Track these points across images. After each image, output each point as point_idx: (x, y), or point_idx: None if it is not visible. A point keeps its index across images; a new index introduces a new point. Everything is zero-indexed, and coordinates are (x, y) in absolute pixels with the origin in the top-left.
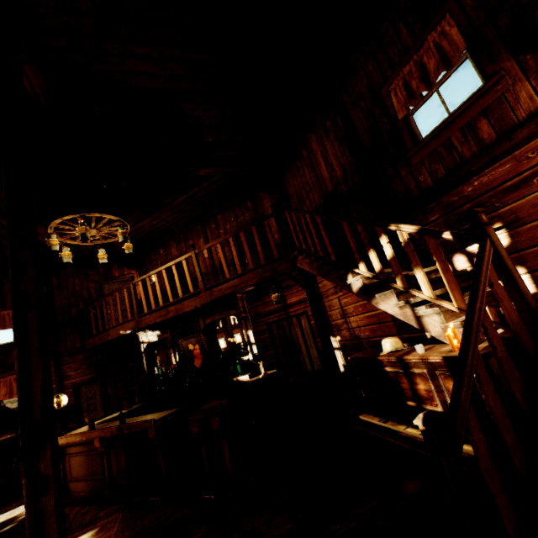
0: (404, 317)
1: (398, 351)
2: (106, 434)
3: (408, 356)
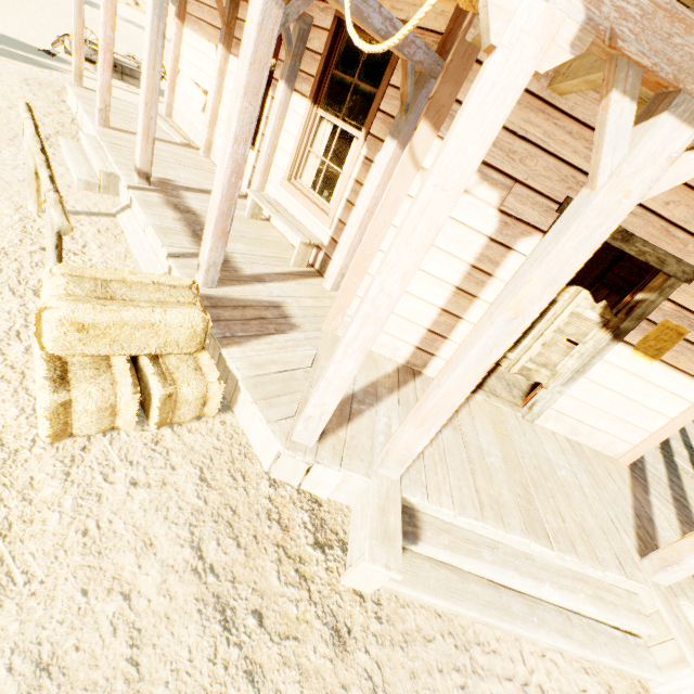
0: None
1: None
2: None
3: None
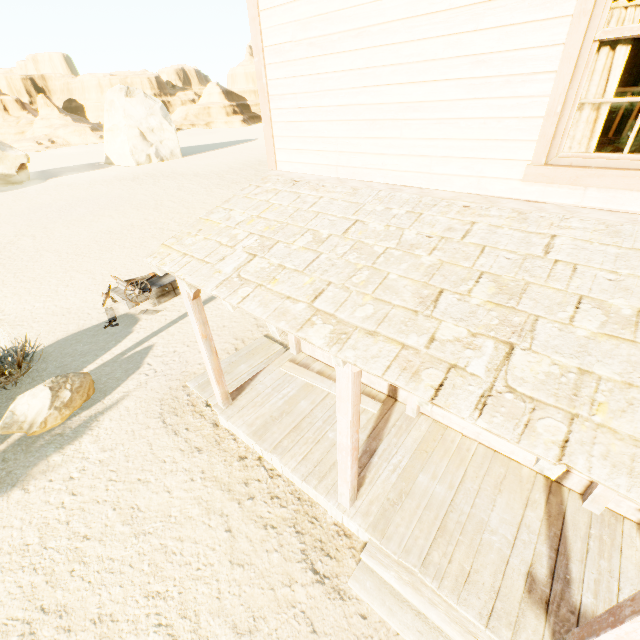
0: None
1: None
2: None
3: None
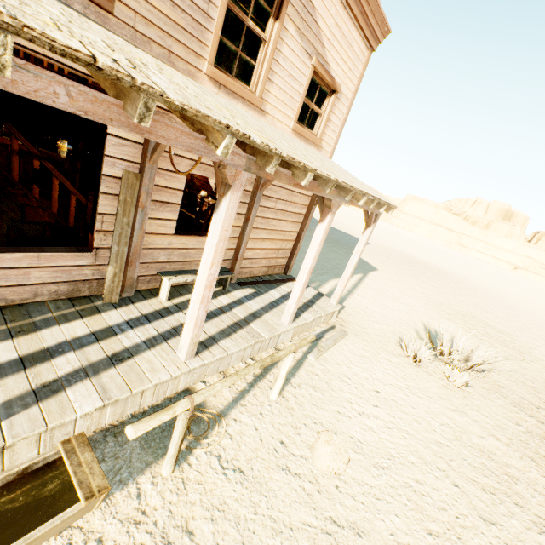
0: (214, 188)
1: (204, 197)
2: (23, 148)
3: (206, 199)
